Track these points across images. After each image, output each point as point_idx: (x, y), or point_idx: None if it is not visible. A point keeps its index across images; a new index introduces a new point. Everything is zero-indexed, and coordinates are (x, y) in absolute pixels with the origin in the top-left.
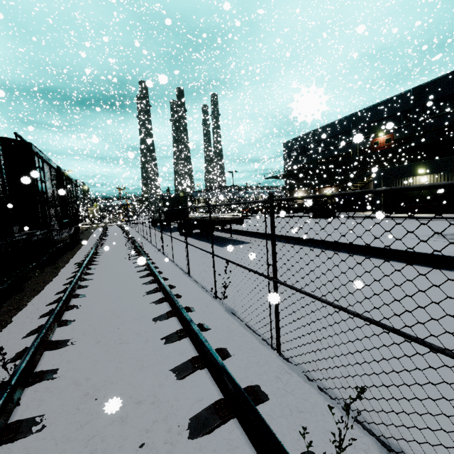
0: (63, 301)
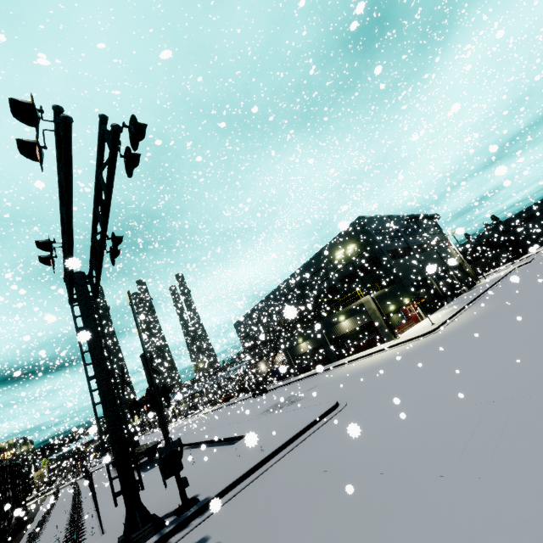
0: None
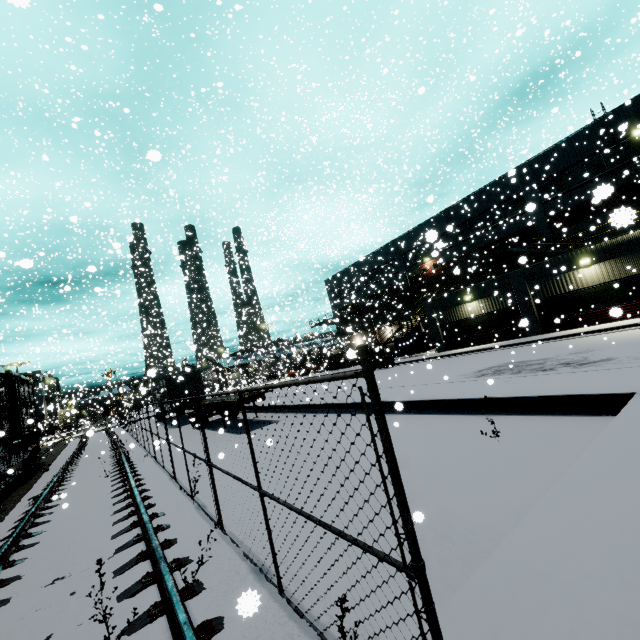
0: (10, 542)
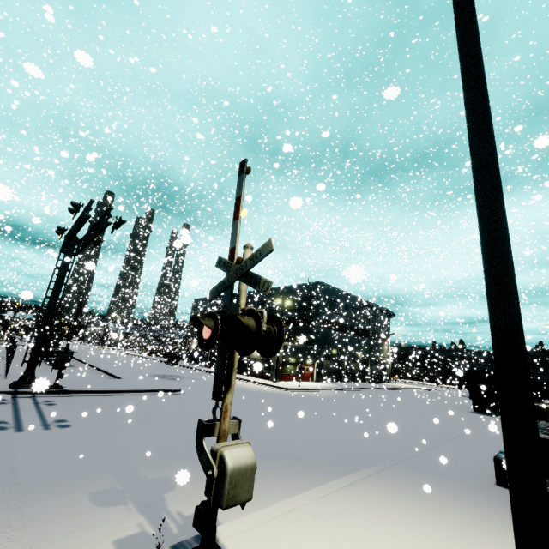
0: None
